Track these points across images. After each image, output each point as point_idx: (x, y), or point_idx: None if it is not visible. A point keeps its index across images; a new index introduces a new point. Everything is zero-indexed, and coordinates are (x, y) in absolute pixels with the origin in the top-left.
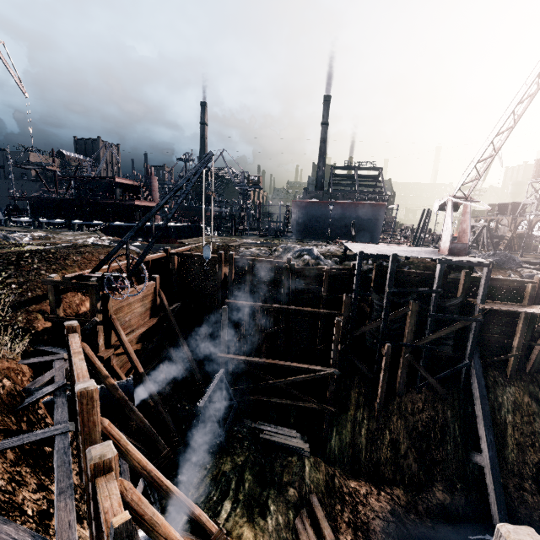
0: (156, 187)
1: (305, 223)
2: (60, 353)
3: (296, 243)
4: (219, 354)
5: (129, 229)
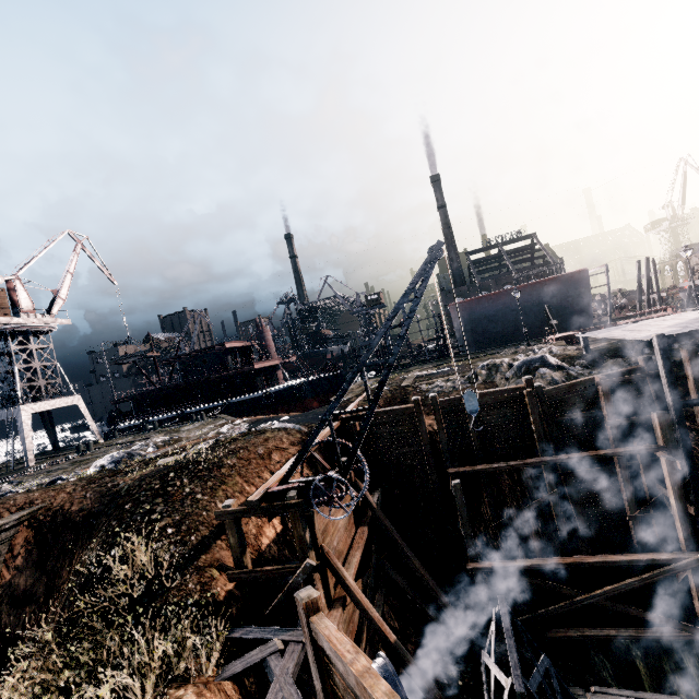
0: (271, 341)
1: (474, 329)
2: (267, 640)
3: (484, 358)
4: (470, 565)
5: (254, 402)
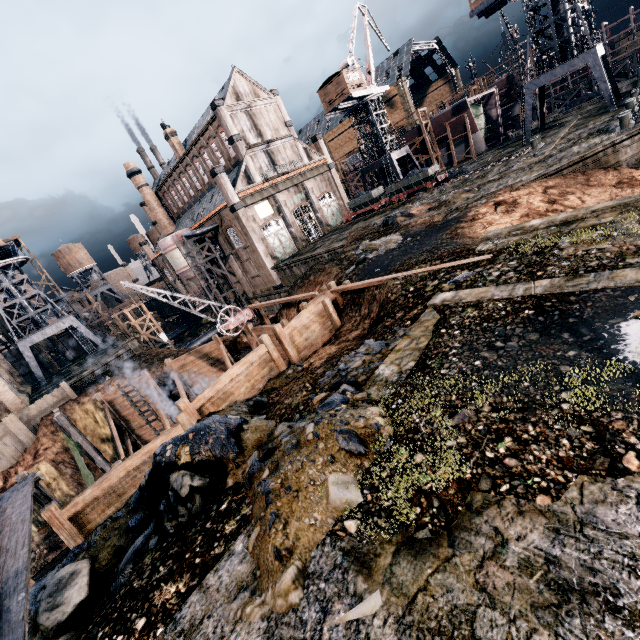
0: None
1: None
2: None
3: None
4: None
5: None
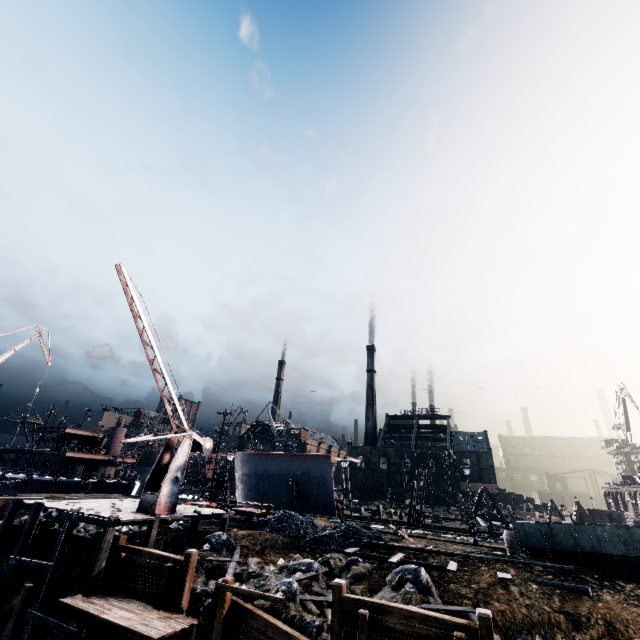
0: (120, 439)
1: (249, 482)
2: None
3: None
4: None
5: (47, 484)
